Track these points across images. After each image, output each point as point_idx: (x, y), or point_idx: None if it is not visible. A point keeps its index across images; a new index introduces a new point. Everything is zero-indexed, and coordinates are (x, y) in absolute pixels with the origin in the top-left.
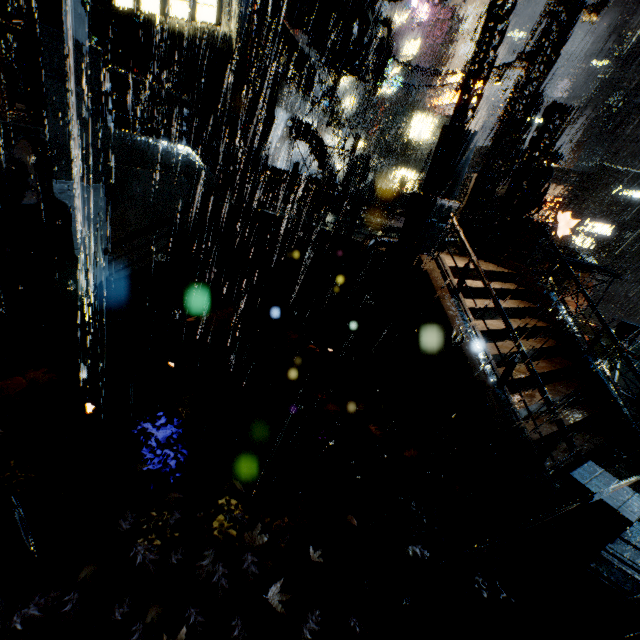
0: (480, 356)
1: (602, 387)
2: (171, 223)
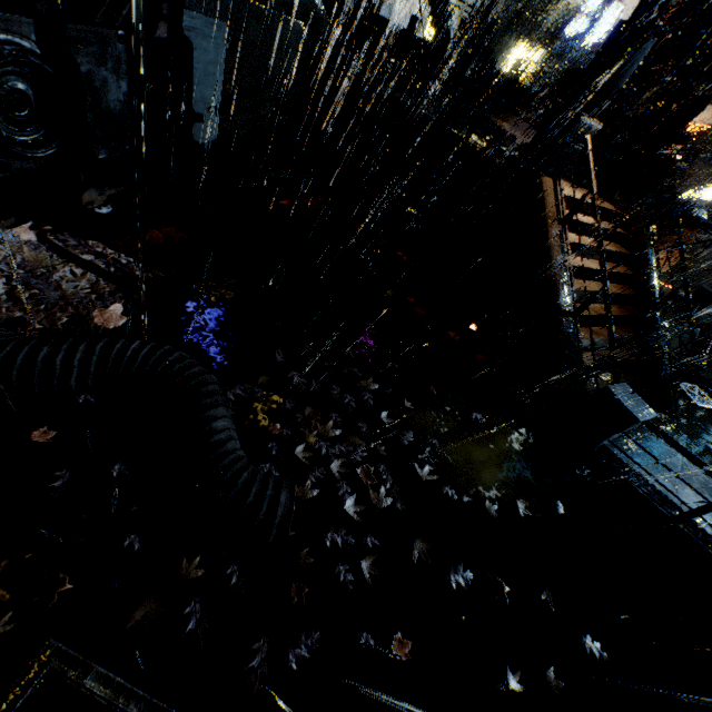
0: (566, 288)
1: (656, 338)
2: (280, 84)
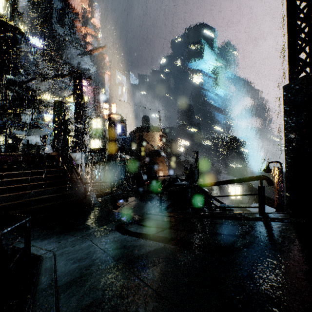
0: None
1: (73, 183)
2: None
